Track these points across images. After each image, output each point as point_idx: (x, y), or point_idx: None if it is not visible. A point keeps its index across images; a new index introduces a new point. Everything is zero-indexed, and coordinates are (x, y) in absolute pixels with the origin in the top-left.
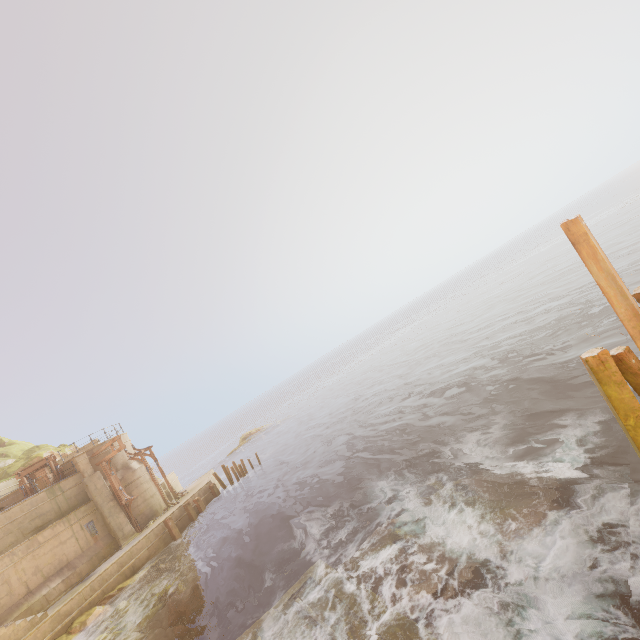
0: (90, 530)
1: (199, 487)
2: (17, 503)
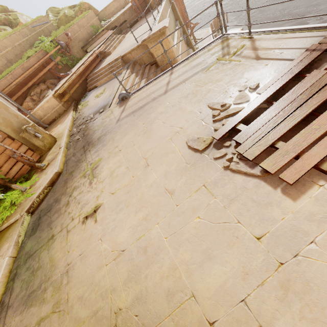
0: (185, 40)
1: (205, 32)
2: (163, 3)
